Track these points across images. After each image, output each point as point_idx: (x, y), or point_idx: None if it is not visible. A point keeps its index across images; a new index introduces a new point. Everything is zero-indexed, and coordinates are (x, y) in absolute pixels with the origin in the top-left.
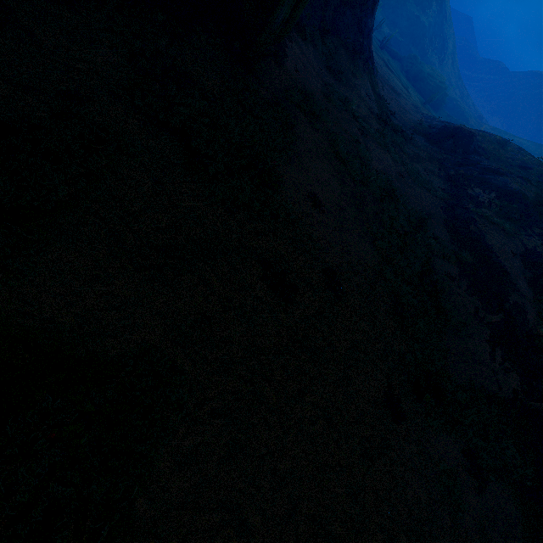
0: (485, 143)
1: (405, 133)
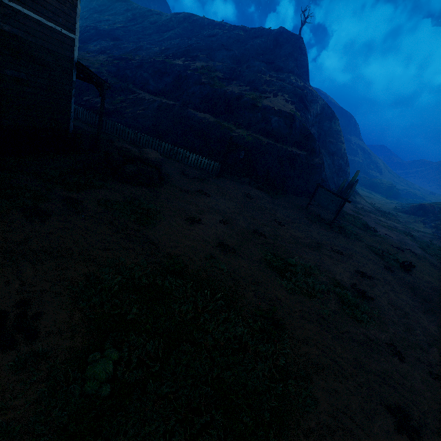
0: None
1: (392, 214)
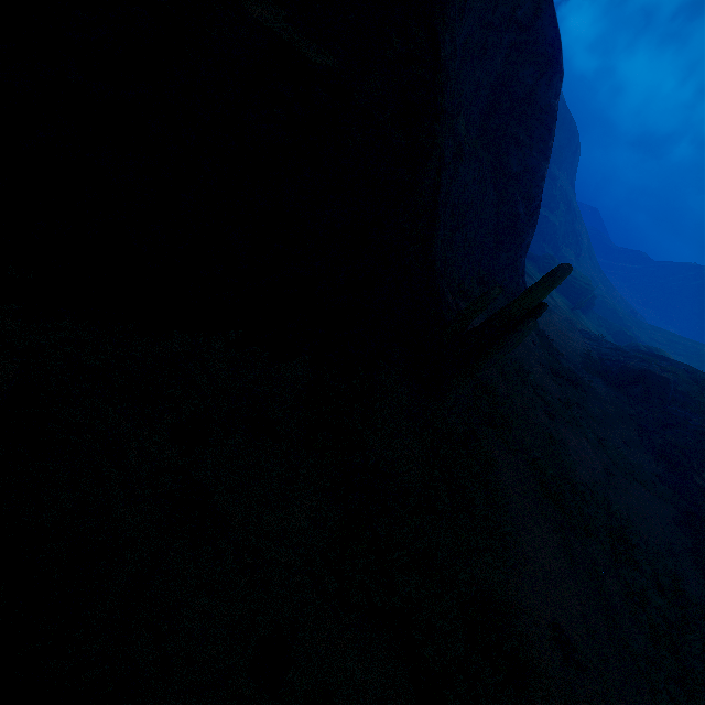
0: (681, 384)
1: (580, 380)
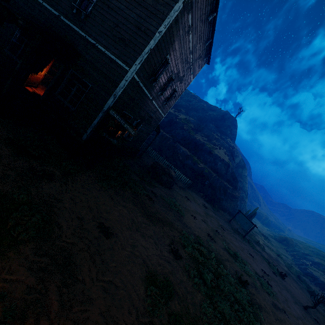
0: (298, 244)
1: (268, 238)
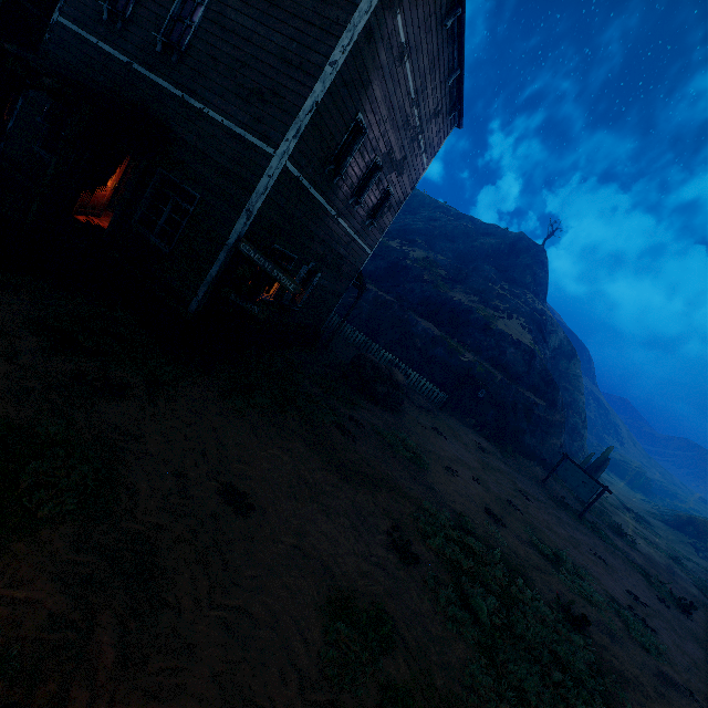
0: None
1: (646, 519)
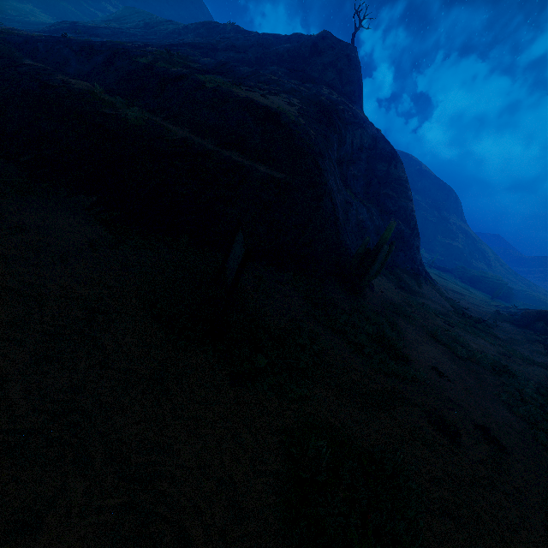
0: None
1: (487, 322)
